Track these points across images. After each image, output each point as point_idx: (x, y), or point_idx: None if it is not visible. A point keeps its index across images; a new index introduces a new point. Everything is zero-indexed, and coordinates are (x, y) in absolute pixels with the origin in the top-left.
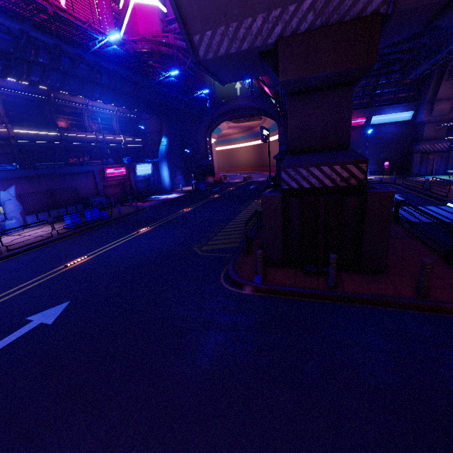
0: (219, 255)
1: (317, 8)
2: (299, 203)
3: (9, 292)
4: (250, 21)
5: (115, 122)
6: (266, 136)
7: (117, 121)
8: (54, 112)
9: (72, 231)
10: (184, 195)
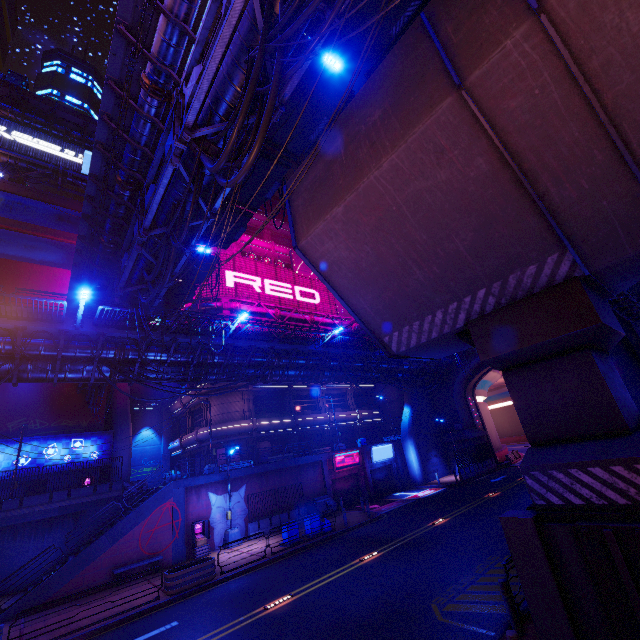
0: (470, 627)
1: (495, 293)
2: (569, 535)
3: (204, 638)
4: (431, 317)
5: (350, 396)
6: None
7: (351, 395)
8: (293, 397)
9: (287, 549)
10: (442, 490)
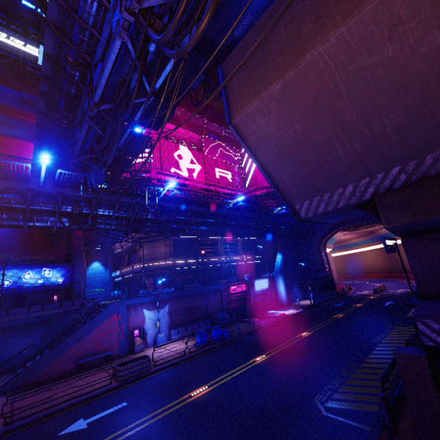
0: (349, 422)
1: (408, 170)
2: None
3: (148, 418)
4: (342, 190)
5: (239, 245)
6: (392, 247)
7: (240, 244)
8: (200, 245)
9: (199, 349)
10: (301, 311)
